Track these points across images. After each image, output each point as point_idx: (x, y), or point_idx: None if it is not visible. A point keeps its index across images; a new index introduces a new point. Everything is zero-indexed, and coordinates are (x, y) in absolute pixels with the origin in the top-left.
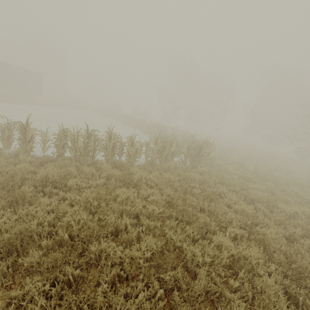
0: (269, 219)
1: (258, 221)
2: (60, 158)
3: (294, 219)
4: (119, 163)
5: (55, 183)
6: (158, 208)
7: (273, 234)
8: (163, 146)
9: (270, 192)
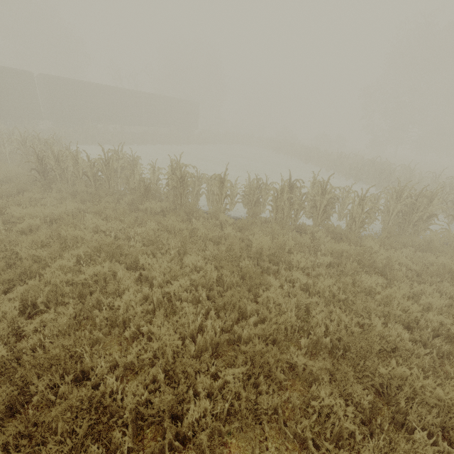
0: None
1: None
2: (257, 219)
3: None
4: (337, 231)
5: (270, 256)
6: (452, 323)
7: None
8: (412, 203)
9: None
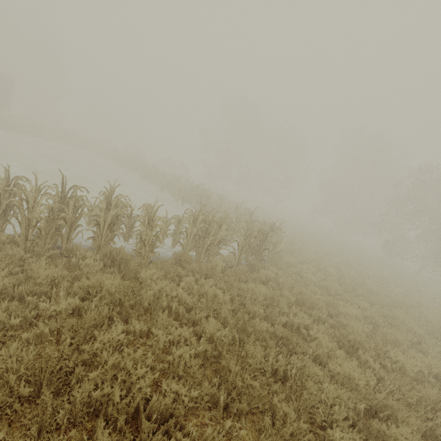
0: (397, 401)
1: (374, 399)
2: None
3: (420, 385)
4: (120, 256)
5: None
6: (188, 390)
7: (409, 438)
8: (206, 227)
9: (369, 319)
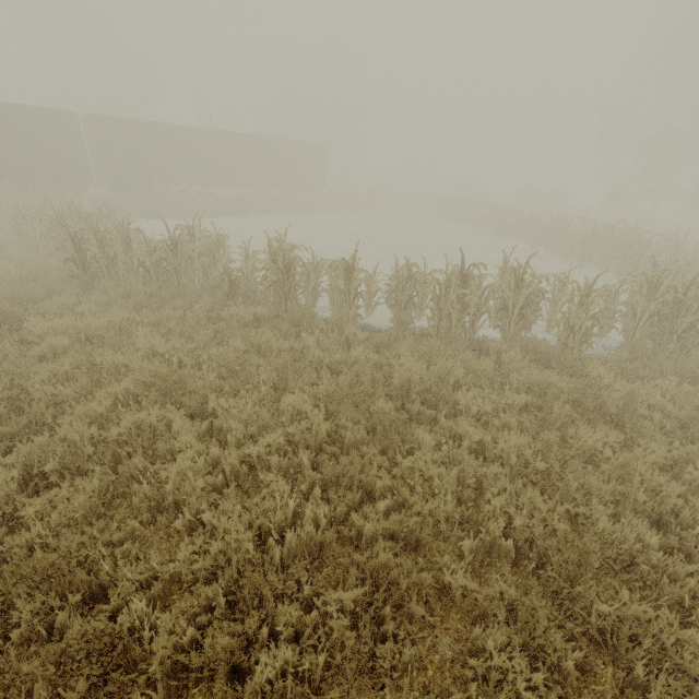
0: None
1: None
2: (408, 331)
3: None
4: (542, 349)
5: (424, 393)
6: None
7: None
8: (676, 300)
9: None
